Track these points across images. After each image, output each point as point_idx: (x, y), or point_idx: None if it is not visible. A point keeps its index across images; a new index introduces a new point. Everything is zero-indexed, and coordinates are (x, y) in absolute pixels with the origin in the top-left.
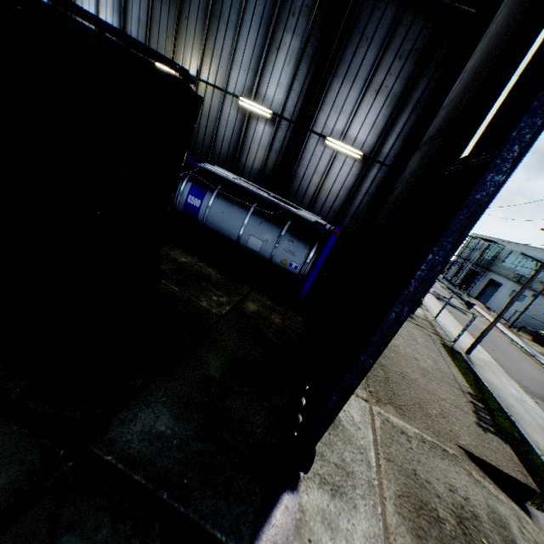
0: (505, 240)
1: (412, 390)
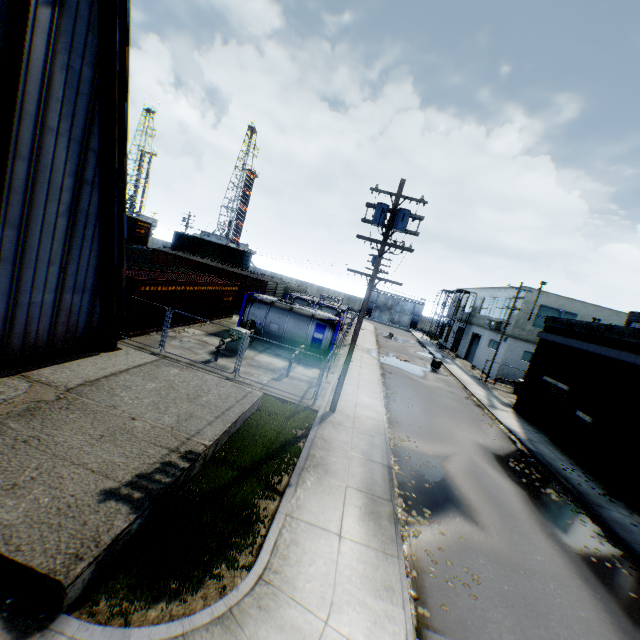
0: (479, 288)
1: (6, 457)
